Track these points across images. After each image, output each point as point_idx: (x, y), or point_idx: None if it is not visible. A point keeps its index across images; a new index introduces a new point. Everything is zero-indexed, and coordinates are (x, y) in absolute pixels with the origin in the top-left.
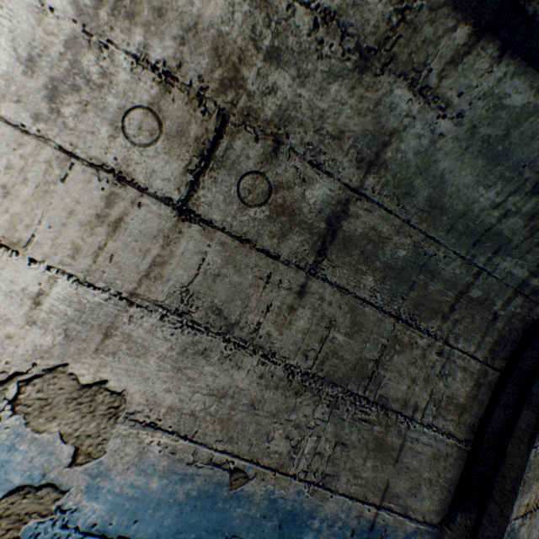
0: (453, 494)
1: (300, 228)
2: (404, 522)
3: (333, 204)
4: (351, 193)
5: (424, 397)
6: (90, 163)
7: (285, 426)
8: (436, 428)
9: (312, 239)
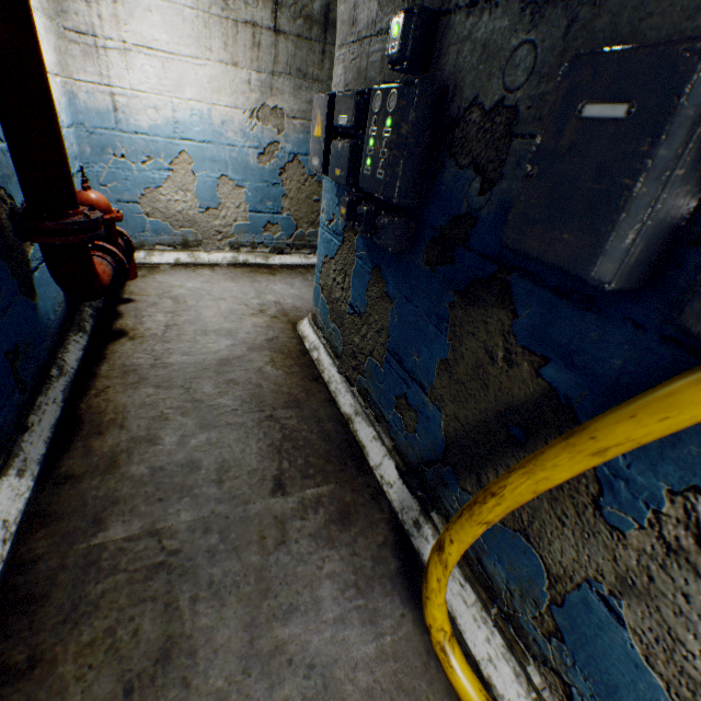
0: None
1: (316, 25)
2: None
3: (324, 9)
4: (329, 1)
5: None
6: (243, 24)
7: None
8: None
9: (321, 28)
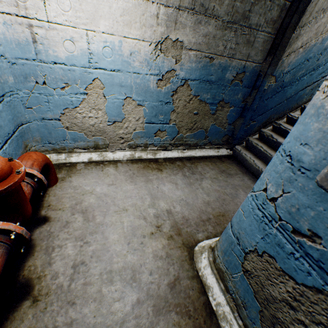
0: (267, 54)
1: None
2: (252, 64)
3: None
4: None
5: (262, 21)
6: None
7: (222, 42)
8: (265, 32)
9: None
